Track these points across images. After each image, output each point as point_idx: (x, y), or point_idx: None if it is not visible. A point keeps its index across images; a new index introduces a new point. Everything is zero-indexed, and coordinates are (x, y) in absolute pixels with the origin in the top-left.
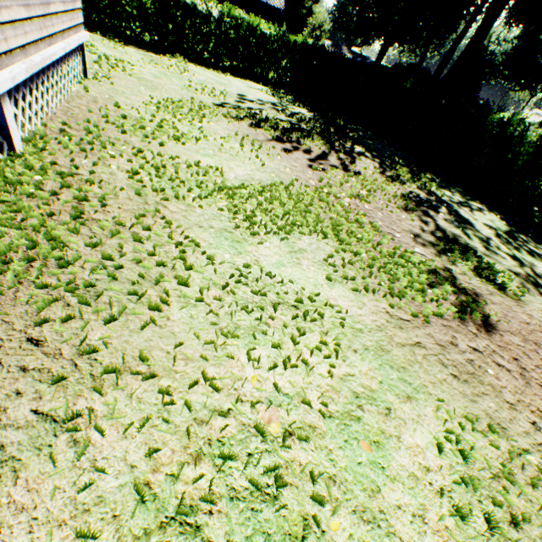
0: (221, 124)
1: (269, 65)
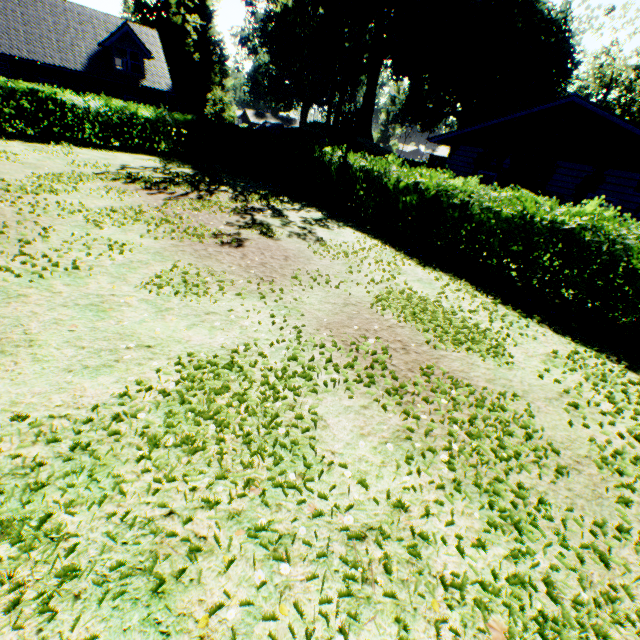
0: (97, 184)
1: (159, 140)
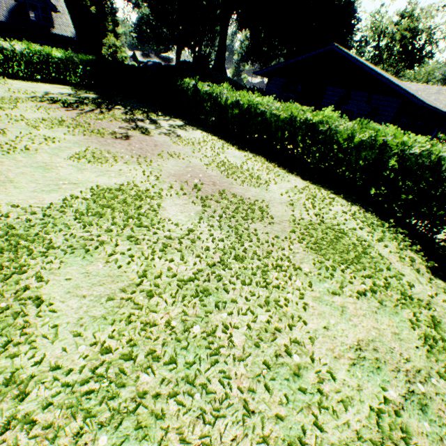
0: (29, 104)
1: (70, 74)
